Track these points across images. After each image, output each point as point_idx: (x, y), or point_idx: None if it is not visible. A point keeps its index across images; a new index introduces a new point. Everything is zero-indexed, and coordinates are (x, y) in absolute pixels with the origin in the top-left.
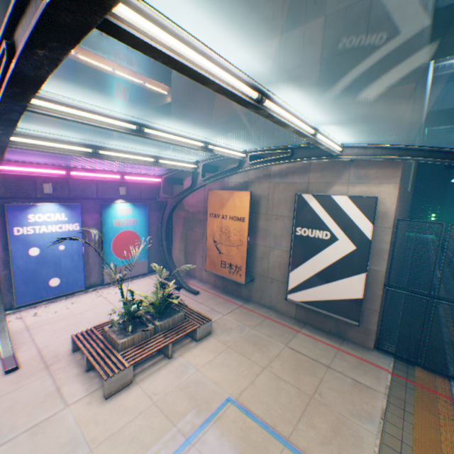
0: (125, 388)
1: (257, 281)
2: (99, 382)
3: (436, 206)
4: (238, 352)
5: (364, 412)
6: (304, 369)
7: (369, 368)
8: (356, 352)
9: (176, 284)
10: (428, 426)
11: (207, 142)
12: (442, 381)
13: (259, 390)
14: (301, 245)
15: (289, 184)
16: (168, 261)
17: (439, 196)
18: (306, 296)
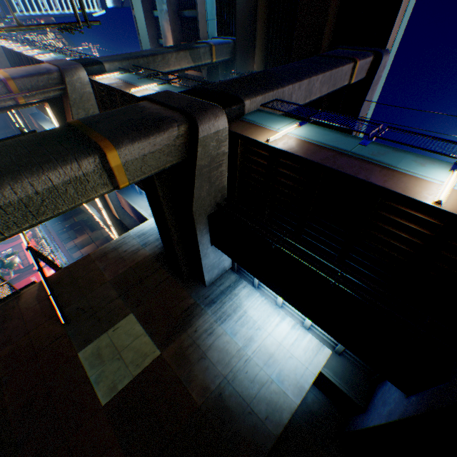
0: None
1: None
2: None
3: None
4: None
5: None
6: None
7: None
8: None
9: None
10: None
11: None
12: None
13: None
14: None
15: None
16: None
17: None
18: None
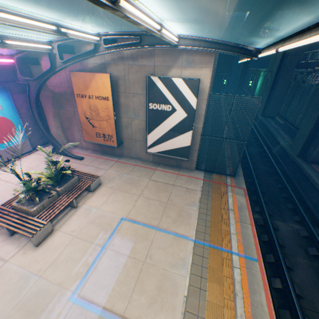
0: (50, 235)
1: (126, 143)
2: (26, 239)
3: (227, 74)
4: (122, 191)
5: (192, 202)
6: (162, 190)
7: (193, 180)
8: (187, 174)
9: (62, 155)
10: (217, 199)
11: (59, 25)
12: (223, 178)
13: (139, 208)
14: (153, 116)
15: (140, 66)
16: (49, 138)
17: (229, 66)
18: (159, 149)
